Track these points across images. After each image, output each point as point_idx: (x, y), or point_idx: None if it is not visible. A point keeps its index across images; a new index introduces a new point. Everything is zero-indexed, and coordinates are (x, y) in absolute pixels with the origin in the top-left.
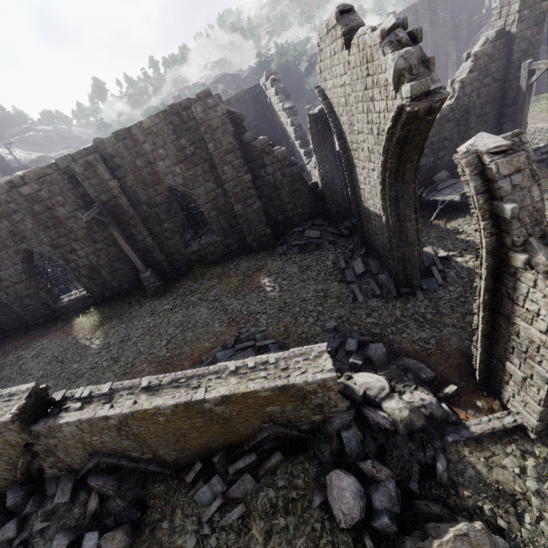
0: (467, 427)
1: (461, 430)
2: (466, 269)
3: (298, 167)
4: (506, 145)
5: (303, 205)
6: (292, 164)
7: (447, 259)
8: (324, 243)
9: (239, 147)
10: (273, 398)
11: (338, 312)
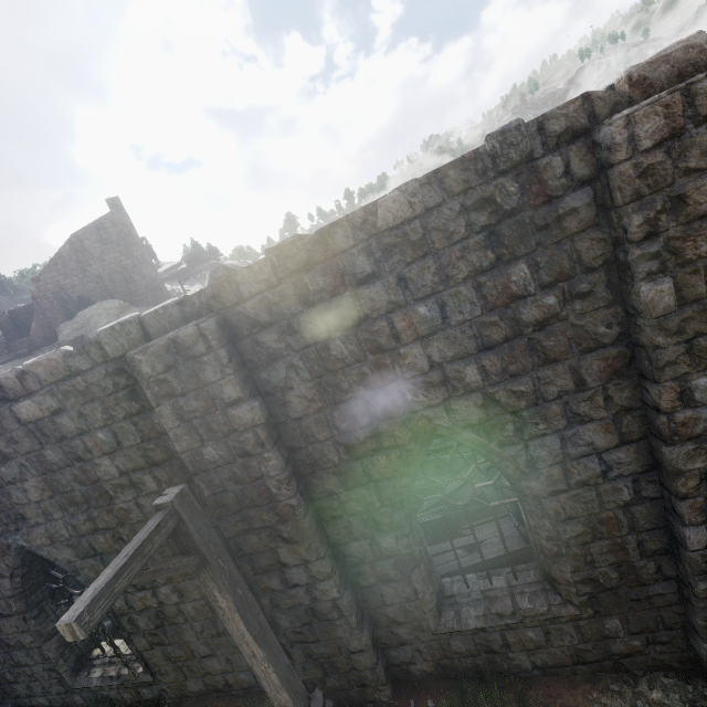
0: None
1: None
2: None
3: None
4: None
5: None
6: None
7: None
8: None
9: None
10: None
11: None
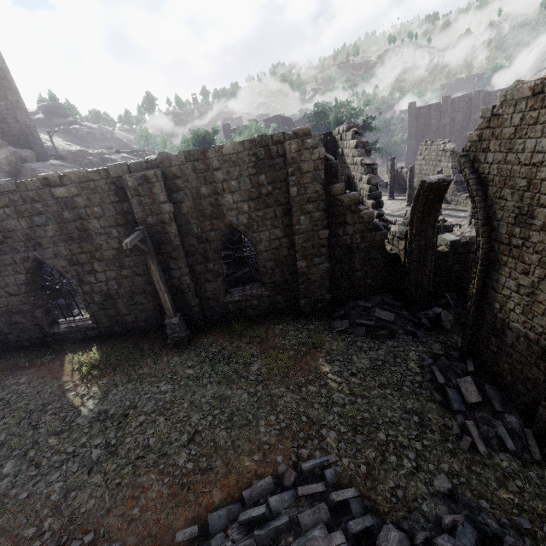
0: None
1: None
2: None
3: (382, 233)
4: None
5: (374, 275)
6: (376, 229)
7: None
8: (398, 331)
9: (325, 198)
10: None
11: (448, 461)
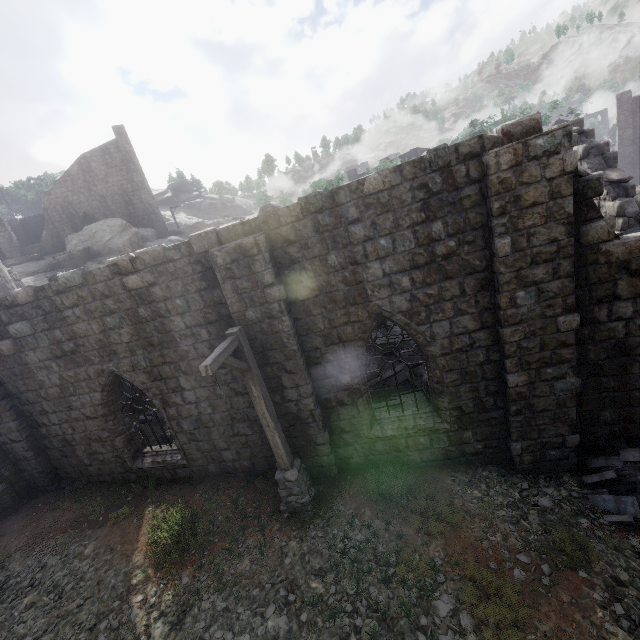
0: None
1: None
2: None
3: None
4: None
5: None
6: None
7: None
8: None
9: (572, 252)
10: None
11: None
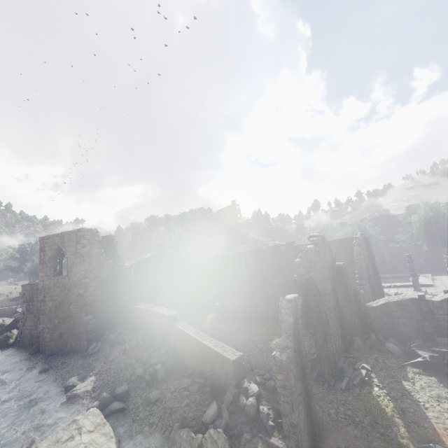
0: (270, 437)
1: (267, 436)
2: (370, 394)
3: None
4: (288, 299)
5: None
6: None
7: (367, 382)
8: None
9: None
10: (215, 356)
11: None
